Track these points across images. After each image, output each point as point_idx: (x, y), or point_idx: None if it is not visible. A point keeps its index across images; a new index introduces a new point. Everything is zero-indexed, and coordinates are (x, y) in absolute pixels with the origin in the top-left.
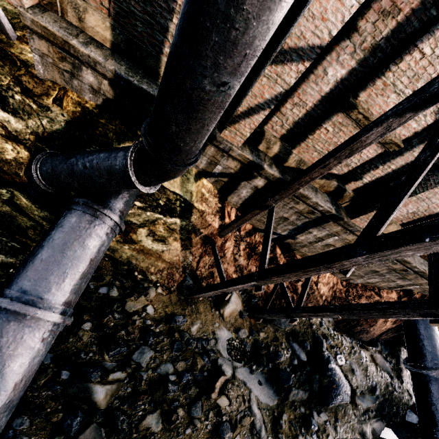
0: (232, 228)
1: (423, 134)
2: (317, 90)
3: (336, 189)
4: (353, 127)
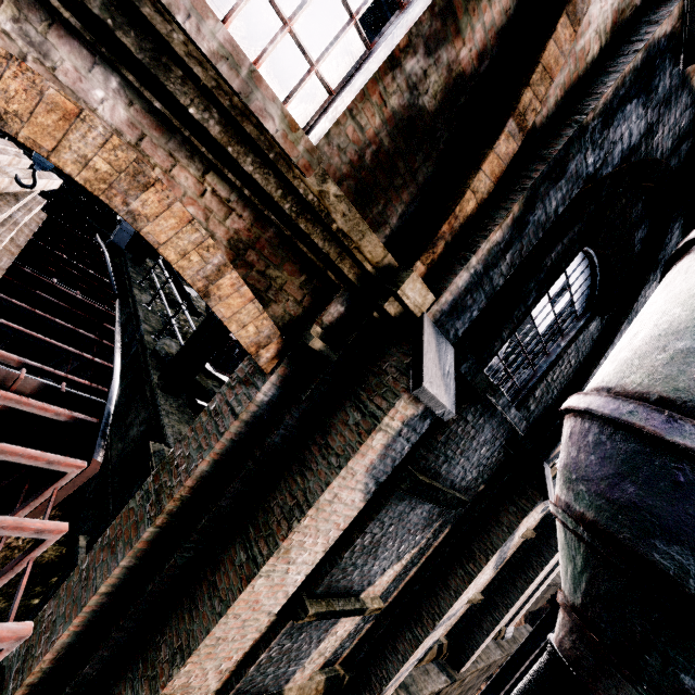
0: None
1: None
2: None
3: (438, 650)
4: None
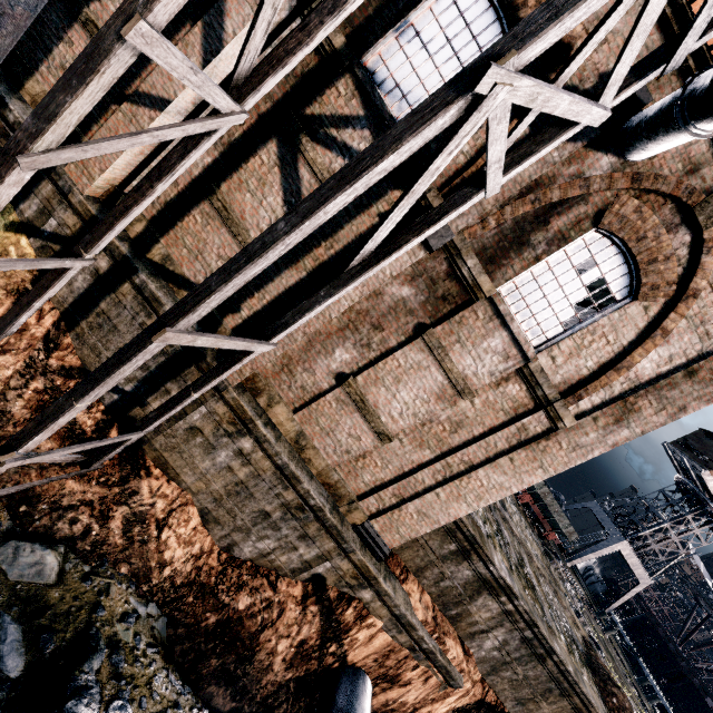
0: (19, 307)
1: (285, 255)
2: (189, 171)
3: (209, 317)
4: (220, 224)
